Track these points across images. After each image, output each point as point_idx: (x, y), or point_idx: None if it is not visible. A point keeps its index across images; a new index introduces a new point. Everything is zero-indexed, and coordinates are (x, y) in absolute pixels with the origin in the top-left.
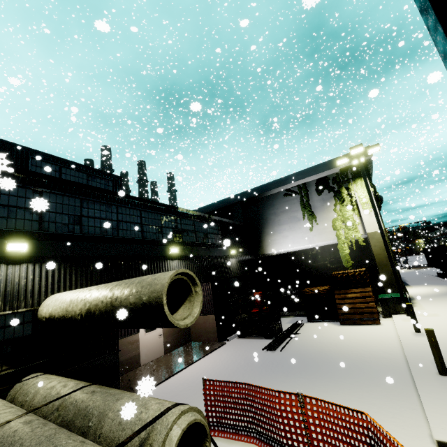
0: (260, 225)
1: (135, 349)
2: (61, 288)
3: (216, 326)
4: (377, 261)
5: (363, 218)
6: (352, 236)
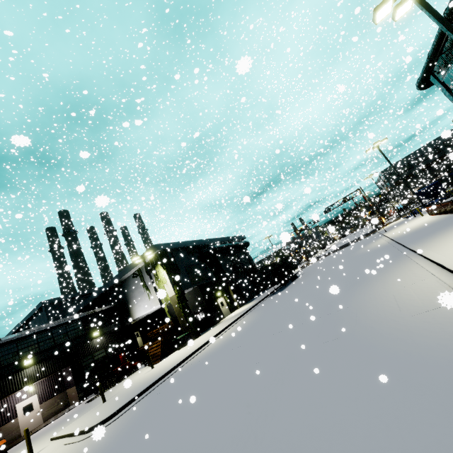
0: (127, 300)
1: (16, 428)
2: None
3: (77, 393)
4: (176, 314)
5: (166, 289)
6: (167, 299)
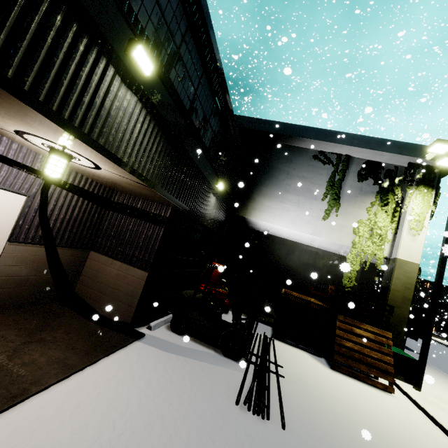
0: (258, 178)
1: None
2: None
3: (140, 295)
4: (390, 297)
5: (402, 238)
6: (372, 252)
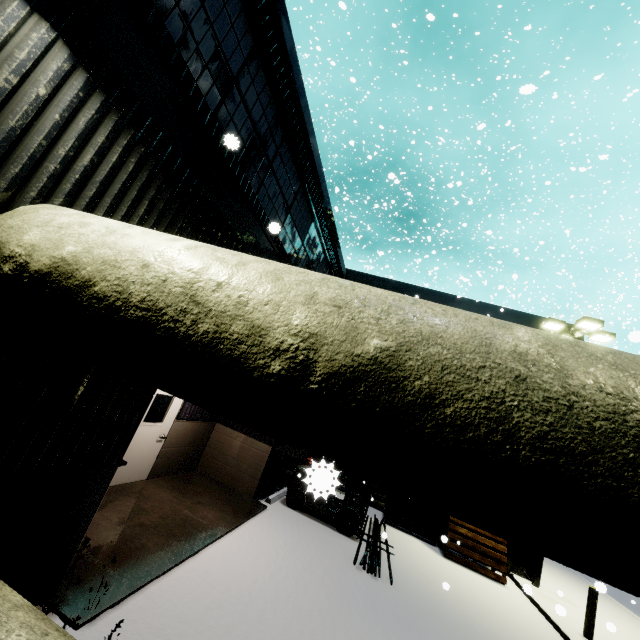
0: None
1: None
2: (99, 206)
3: (264, 468)
4: None
5: None
6: None
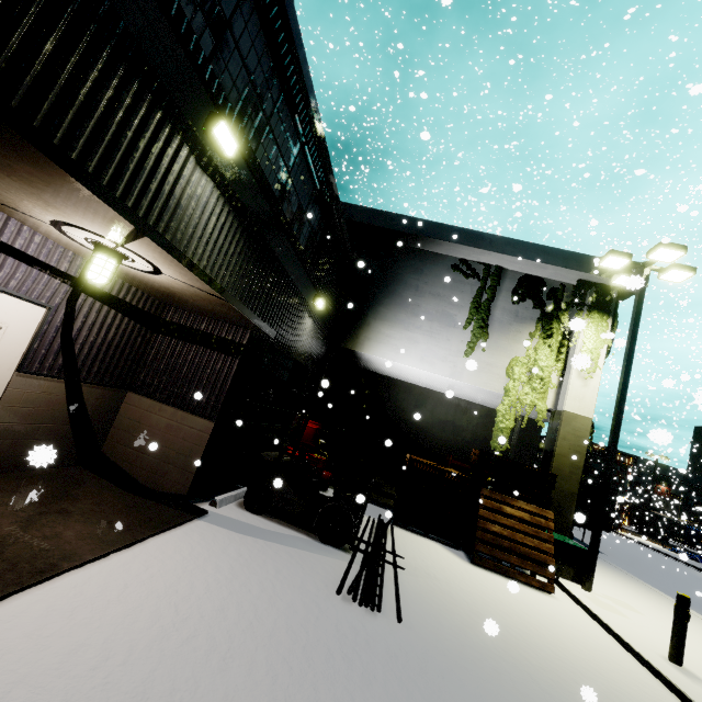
0: (375, 294)
1: None
2: None
3: (202, 454)
4: (555, 465)
5: (570, 383)
6: (531, 402)
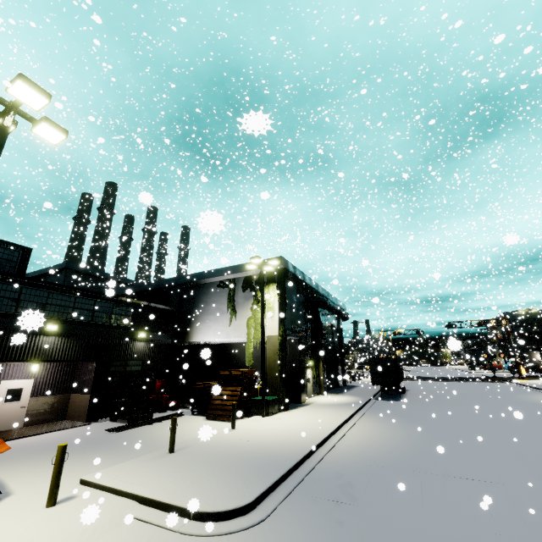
0: (192, 312)
1: None
2: None
3: (88, 406)
4: (268, 364)
5: (267, 322)
6: (258, 336)
